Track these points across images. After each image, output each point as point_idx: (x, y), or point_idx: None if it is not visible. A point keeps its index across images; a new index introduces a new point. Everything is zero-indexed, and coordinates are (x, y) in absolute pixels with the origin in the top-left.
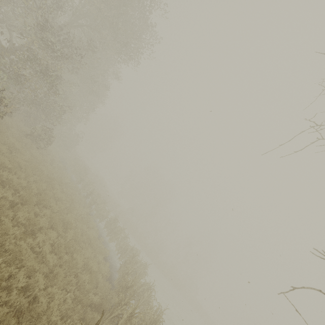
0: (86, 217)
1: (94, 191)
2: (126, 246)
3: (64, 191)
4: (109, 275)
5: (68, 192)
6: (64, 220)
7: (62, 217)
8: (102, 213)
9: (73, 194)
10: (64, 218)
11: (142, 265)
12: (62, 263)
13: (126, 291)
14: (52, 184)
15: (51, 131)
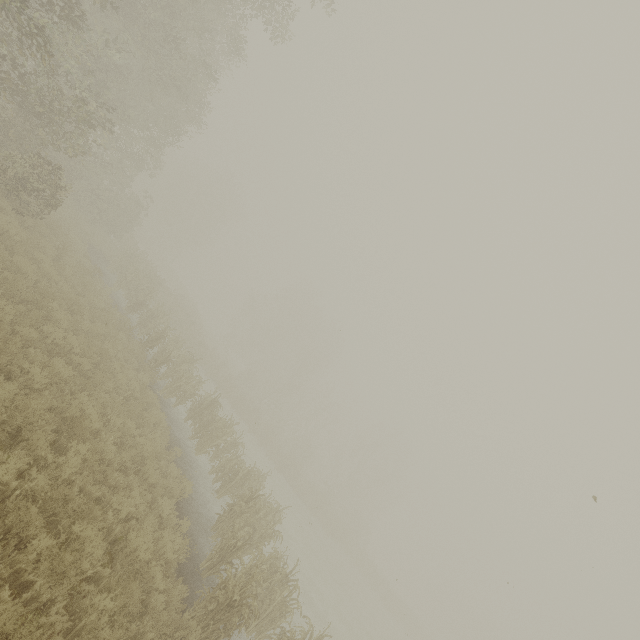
0: (139, 396)
1: (166, 332)
2: (234, 465)
3: (83, 328)
4: (186, 555)
5: (97, 333)
6: (65, 412)
7: (59, 404)
8: (184, 385)
9: (110, 337)
10: (66, 405)
11: (271, 513)
12: (24, 564)
13: (228, 614)
14: (44, 308)
15: (56, 172)
